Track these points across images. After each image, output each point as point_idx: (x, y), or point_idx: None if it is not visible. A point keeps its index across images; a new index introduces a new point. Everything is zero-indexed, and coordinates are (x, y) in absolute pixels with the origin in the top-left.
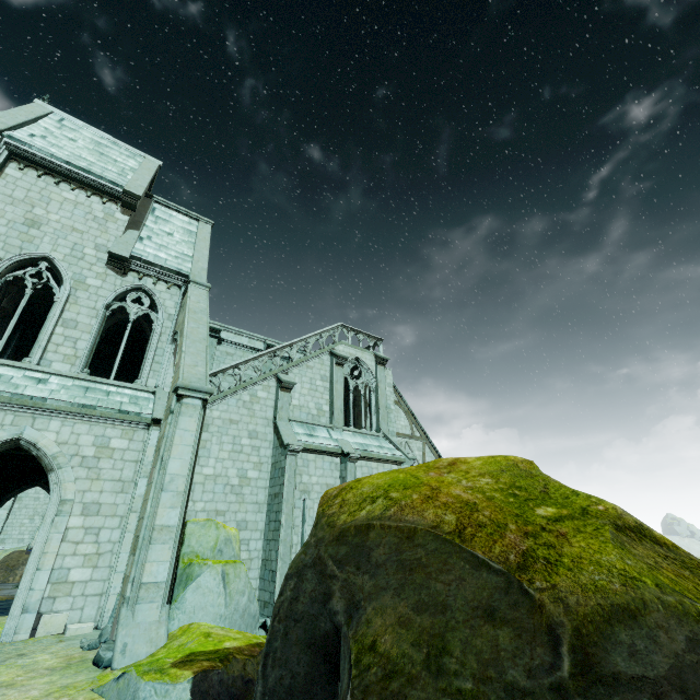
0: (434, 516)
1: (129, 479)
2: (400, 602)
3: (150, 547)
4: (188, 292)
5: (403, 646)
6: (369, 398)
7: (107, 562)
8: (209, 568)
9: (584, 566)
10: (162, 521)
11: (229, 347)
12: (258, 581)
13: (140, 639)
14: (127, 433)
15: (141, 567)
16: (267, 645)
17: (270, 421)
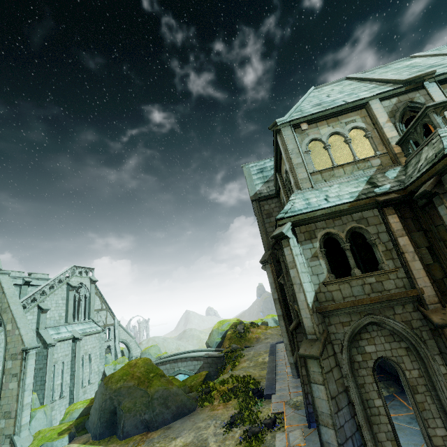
0: (134, 382)
1: None
2: (129, 399)
3: (23, 412)
4: (2, 282)
5: (130, 405)
6: (85, 301)
7: None
8: (39, 411)
9: (154, 385)
10: (26, 402)
11: None
12: None
13: (25, 441)
14: None
15: (20, 420)
16: (100, 416)
17: (34, 330)
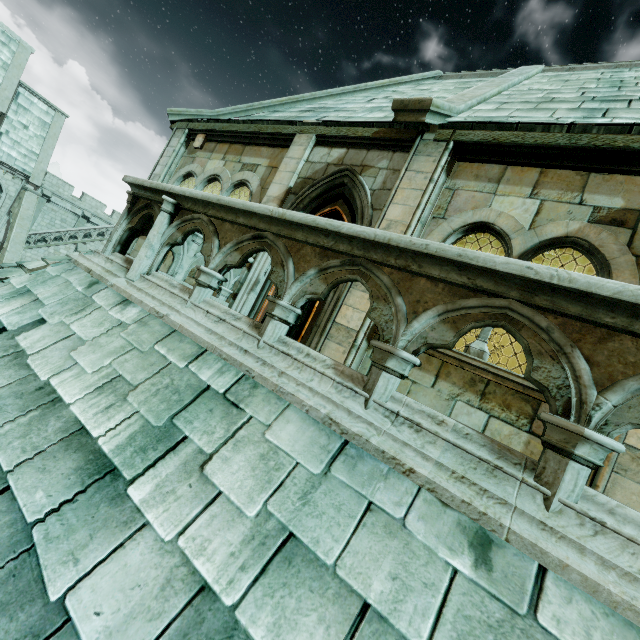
0: None
1: None
2: None
3: None
4: (24, 200)
5: None
6: None
7: None
8: None
9: None
10: None
11: (55, 206)
12: None
13: None
14: None
15: None
16: None
17: None
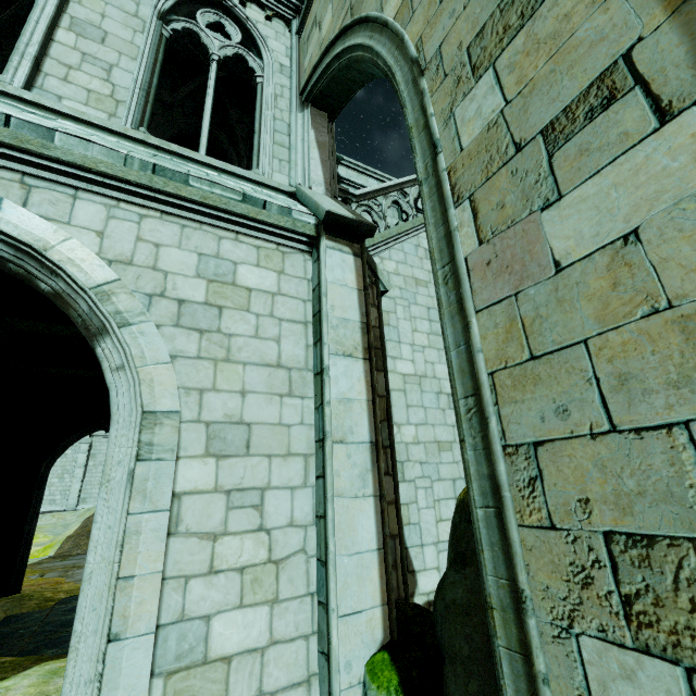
0: None
1: (298, 363)
2: None
3: None
4: None
5: None
6: None
7: (300, 583)
8: None
9: None
10: None
11: None
12: None
13: None
14: (268, 257)
15: None
16: None
17: None
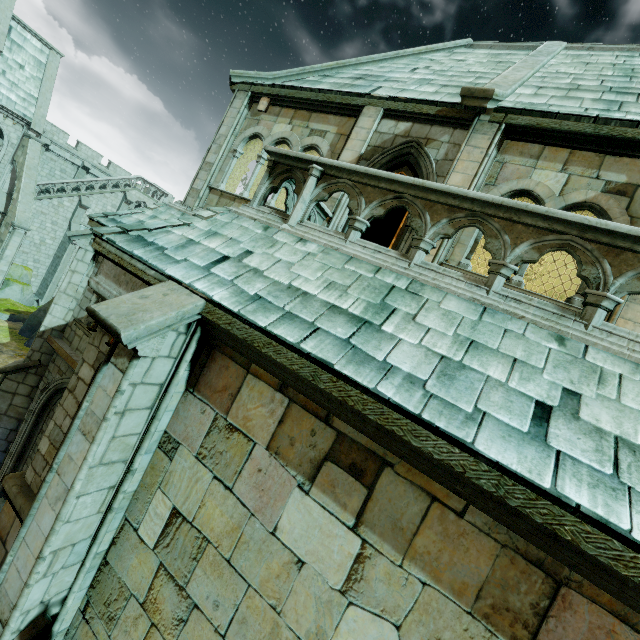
0: None
1: None
2: None
3: None
4: (28, 148)
5: None
6: None
7: None
8: (17, 285)
9: None
10: (1, 269)
11: (54, 155)
12: (40, 284)
13: None
14: None
15: None
16: (30, 318)
17: (68, 220)
